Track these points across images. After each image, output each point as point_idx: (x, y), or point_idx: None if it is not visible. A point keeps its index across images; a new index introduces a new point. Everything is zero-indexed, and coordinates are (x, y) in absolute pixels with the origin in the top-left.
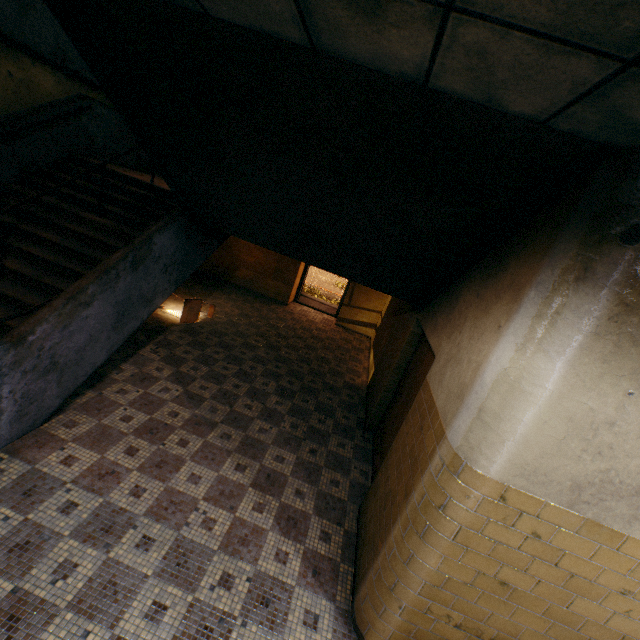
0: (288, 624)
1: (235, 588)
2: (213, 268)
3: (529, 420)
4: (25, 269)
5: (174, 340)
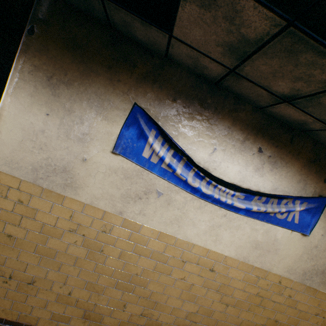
0: None
1: None
2: None
3: (3, 130)
4: None
5: None
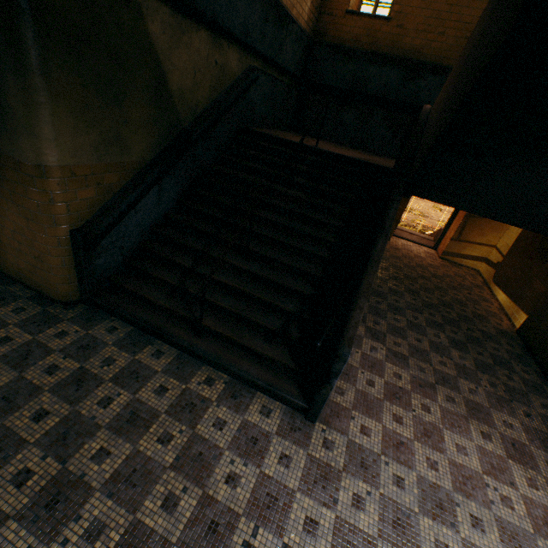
0: None
1: None
2: None
3: None
4: (262, 250)
5: None
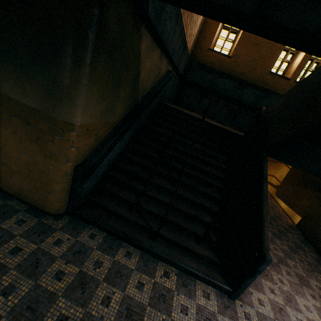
0: None
1: None
2: None
3: None
4: (184, 180)
5: None
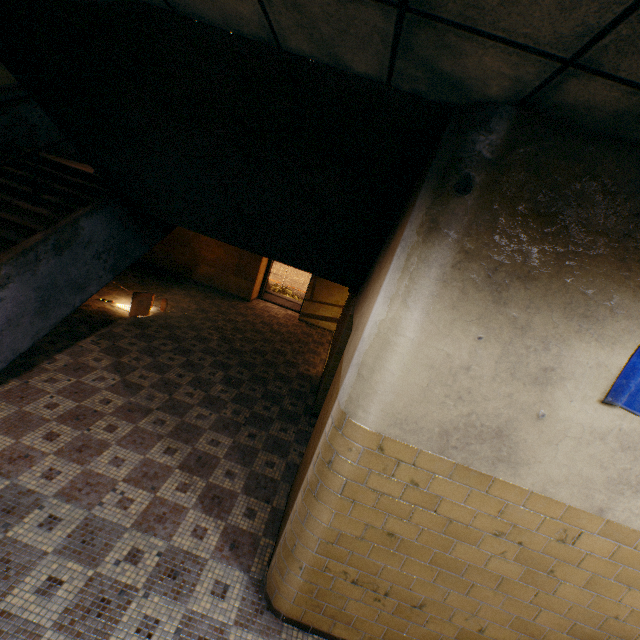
0: (195, 594)
1: (143, 562)
2: (174, 265)
3: (396, 369)
4: None
5: (119, 332)
